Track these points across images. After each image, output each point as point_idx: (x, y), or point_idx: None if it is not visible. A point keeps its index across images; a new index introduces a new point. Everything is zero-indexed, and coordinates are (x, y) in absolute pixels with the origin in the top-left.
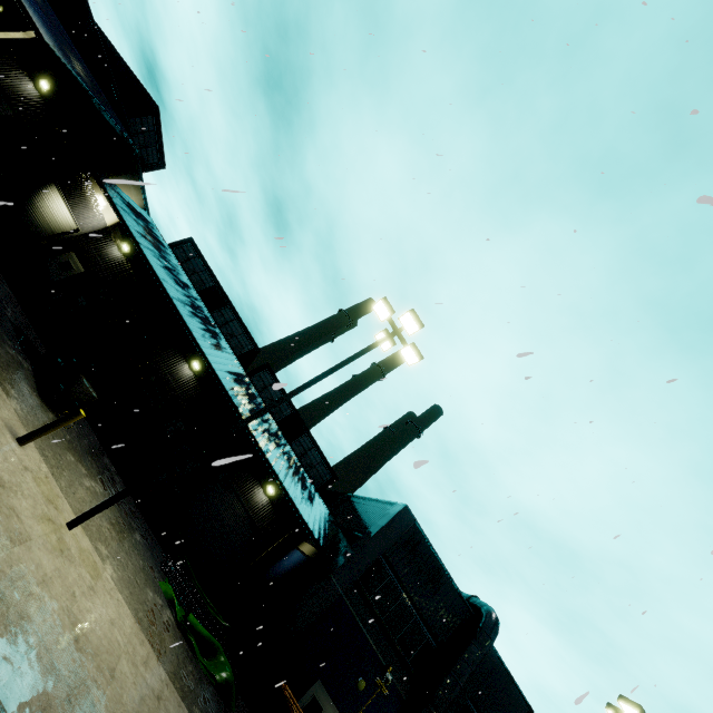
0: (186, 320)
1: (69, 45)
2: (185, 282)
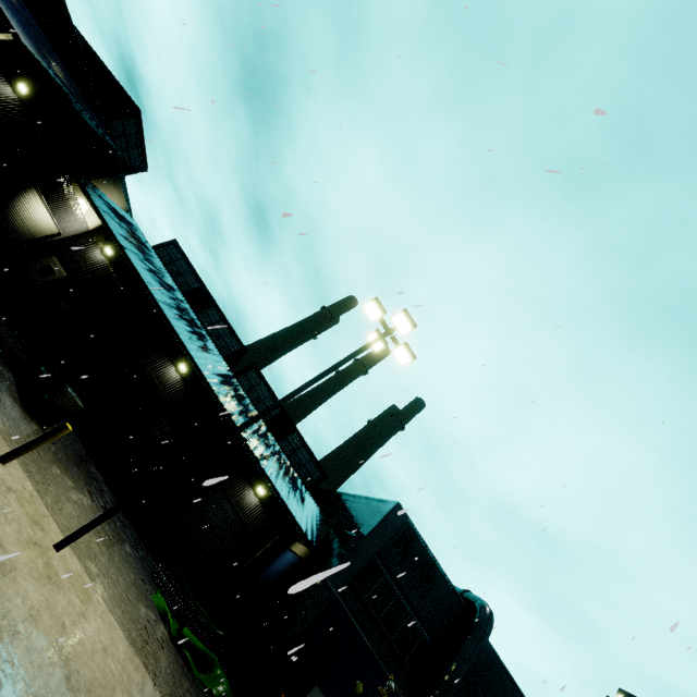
0: (173, 323)
1: (48, 48)
2: (170, 284)
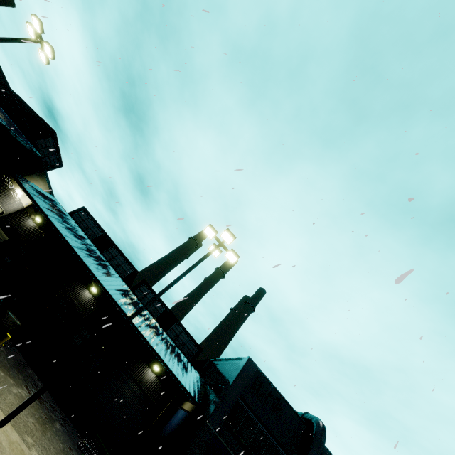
0: (84, 260)
1: None
2: (81, 235)
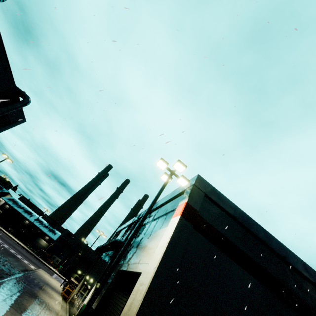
0: (24, 215)
1: None
2: (23, 206)
